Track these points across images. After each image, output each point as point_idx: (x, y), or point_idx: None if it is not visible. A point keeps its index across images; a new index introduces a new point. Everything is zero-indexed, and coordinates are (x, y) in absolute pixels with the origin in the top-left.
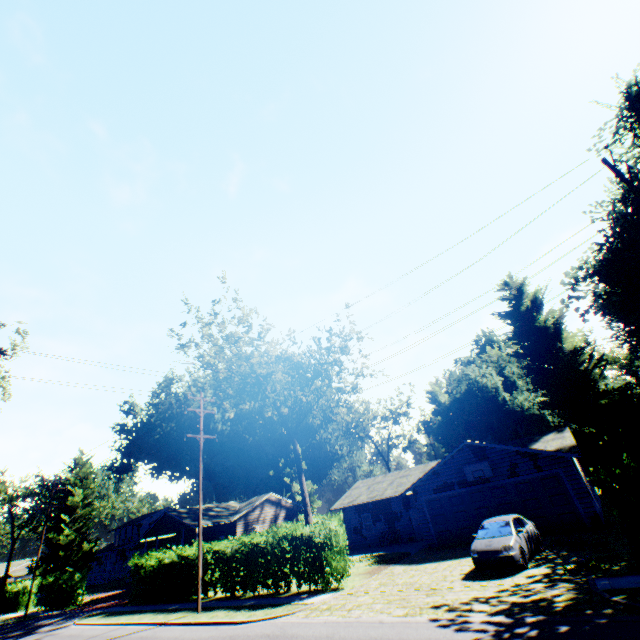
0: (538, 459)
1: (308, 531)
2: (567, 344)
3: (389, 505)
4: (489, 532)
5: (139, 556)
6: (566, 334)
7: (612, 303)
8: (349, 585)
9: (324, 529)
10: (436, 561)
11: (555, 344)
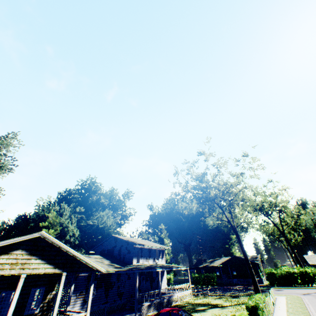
0: None
1: None
2: None
3: None
4: None
5: (272, 269)
6: None
7: None
8: None
9: None
10: None
11: None
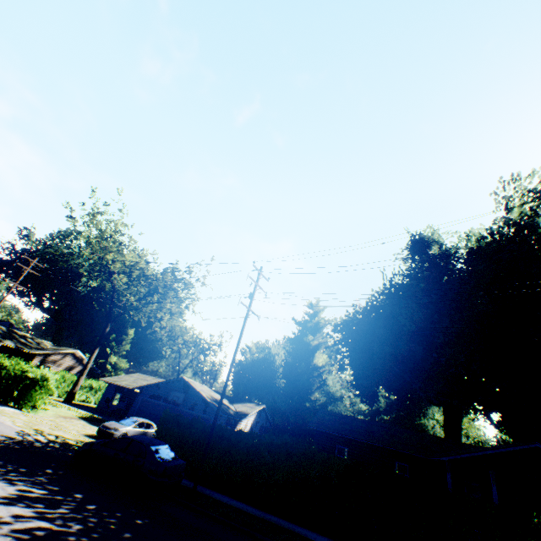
0: (208, 406)
1: (35, 372)
2: (315, 361)
3: (136, 395)
4: (123, 421)
5: None
6: (318, 354)
7: (337, 349)
8: (38, 413)
9: (44, 376)
10: None
11: (310, 357)
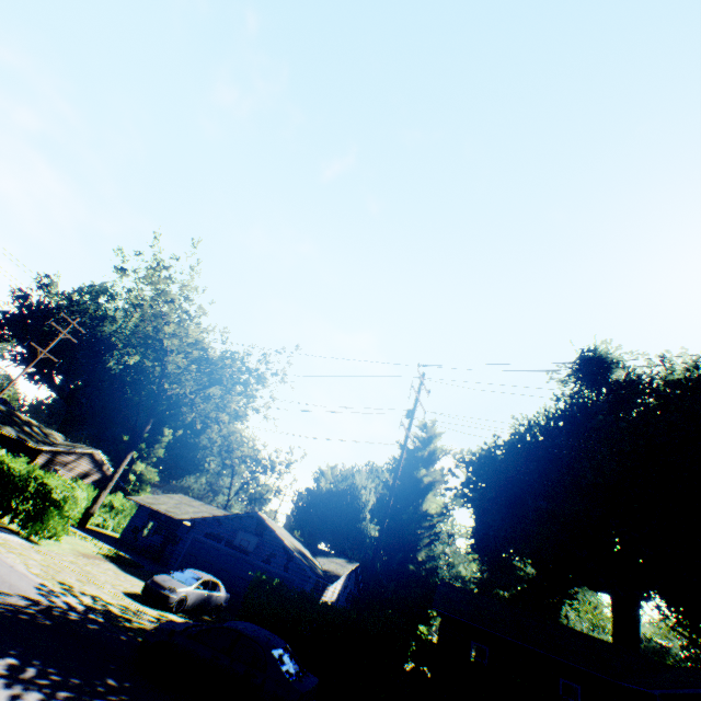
0: (292, 561)
1: (56, 485)
2: (426, 505)
3: (178, 527)
4: (181, 575)
5: None
6: (430, 497)
7: (465, 495)
8: (52, 548)
9: (69, 492)
10: (142, 580)
11: (419, 499)
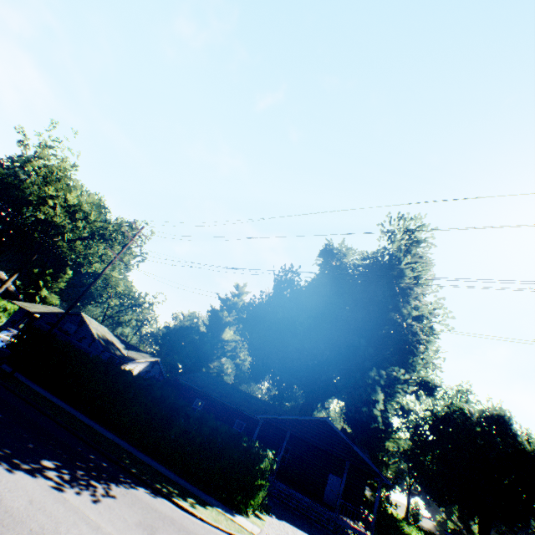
0: (95, 342)
1: None
2: (224, 335)
3: None
4: None
5: None
6: (227, 330)
7: (238, 327)
8: None
9: None
10: None
11: (222, 331)
